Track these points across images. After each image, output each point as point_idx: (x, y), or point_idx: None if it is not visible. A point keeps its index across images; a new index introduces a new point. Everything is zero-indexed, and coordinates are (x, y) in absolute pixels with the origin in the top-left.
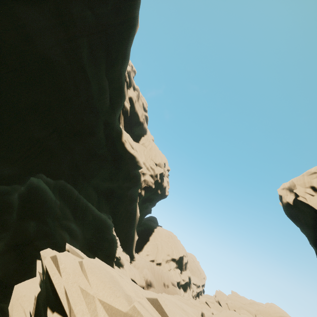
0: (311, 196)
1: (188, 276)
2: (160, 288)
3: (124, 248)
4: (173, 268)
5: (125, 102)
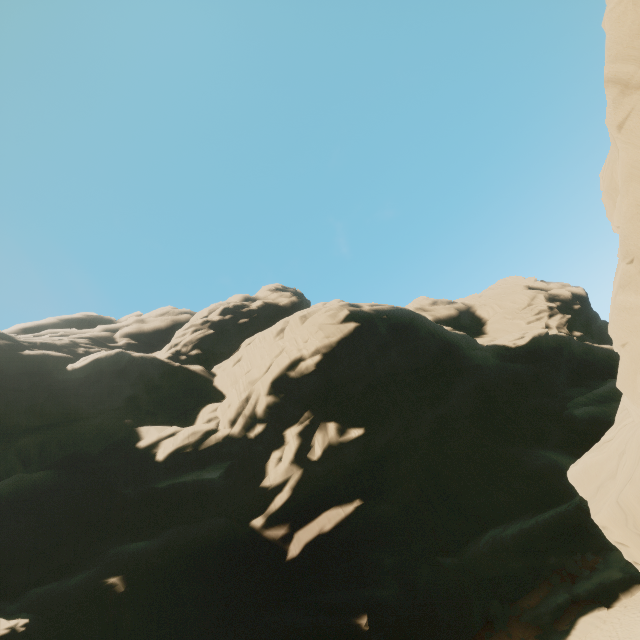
0: None
1: None
2: None
3: None
4: None
5: None
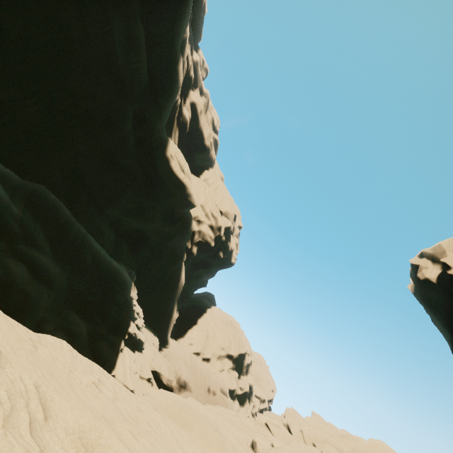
0: None
1: (249, 383)
2: (200, 393)
3: (153, 328)
4: (227, 368)
5: (183, 109)
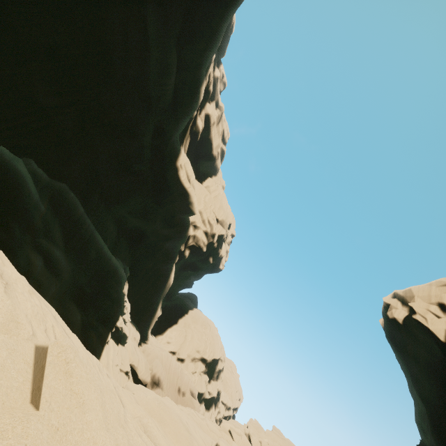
0: (435, 317)
1: (218, 389)
2: (171, 392)
3: (136, 322)
4: (199, 371)
5: (198, 119)
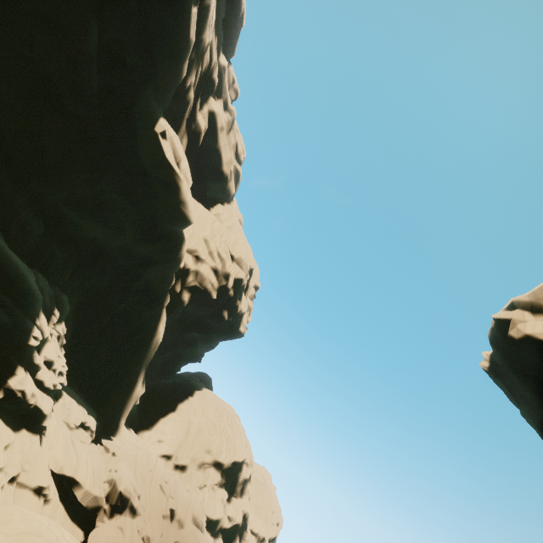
0: None
1: (244, 511)
2: (153, 523)
3: (94, 404)
4: (211, 483)
5: (198, 114)
